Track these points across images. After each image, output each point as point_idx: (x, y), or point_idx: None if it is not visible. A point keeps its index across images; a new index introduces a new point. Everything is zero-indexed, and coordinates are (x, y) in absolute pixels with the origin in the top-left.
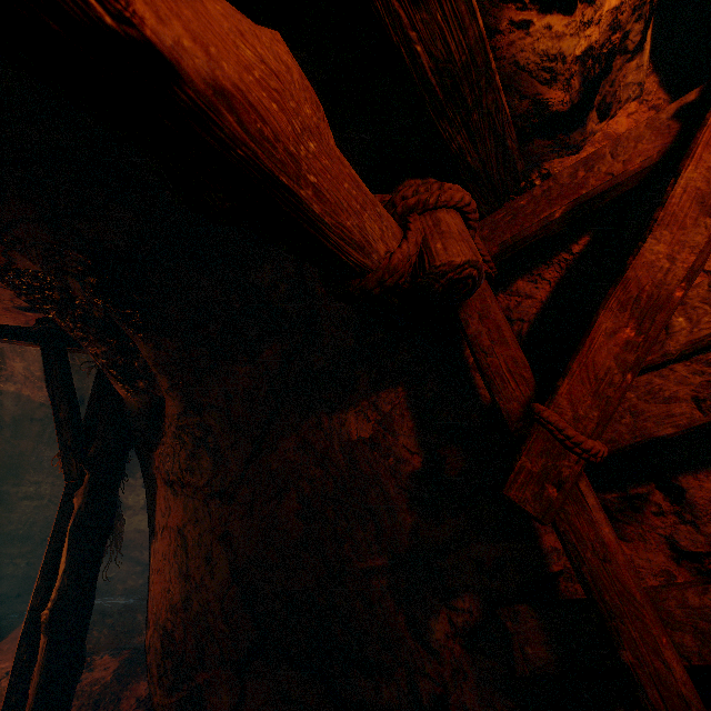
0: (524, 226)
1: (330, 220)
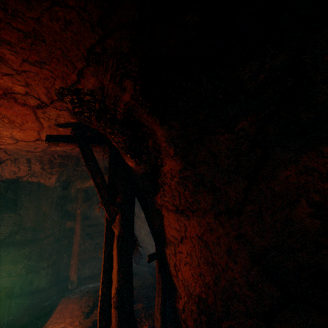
0: None
1: None
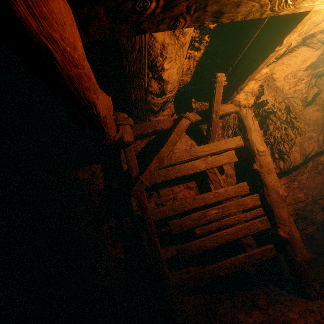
0: (143, 131)
1: (107, 132)
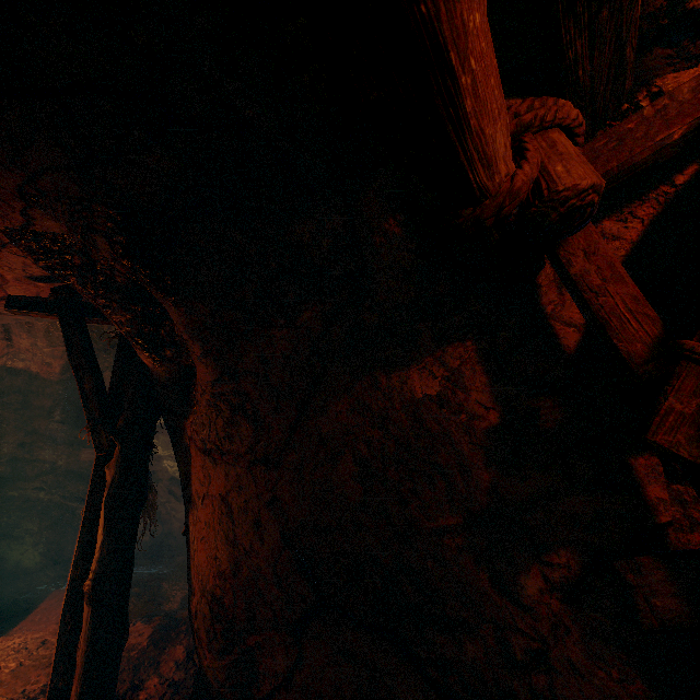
0: (635, 151)
1: (474, 123)
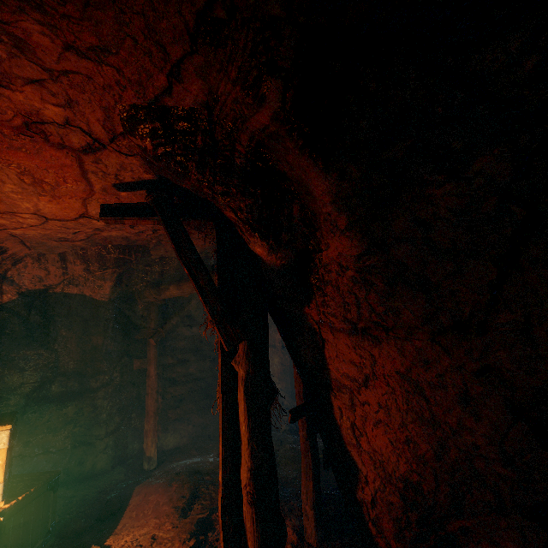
0: None
1: None
